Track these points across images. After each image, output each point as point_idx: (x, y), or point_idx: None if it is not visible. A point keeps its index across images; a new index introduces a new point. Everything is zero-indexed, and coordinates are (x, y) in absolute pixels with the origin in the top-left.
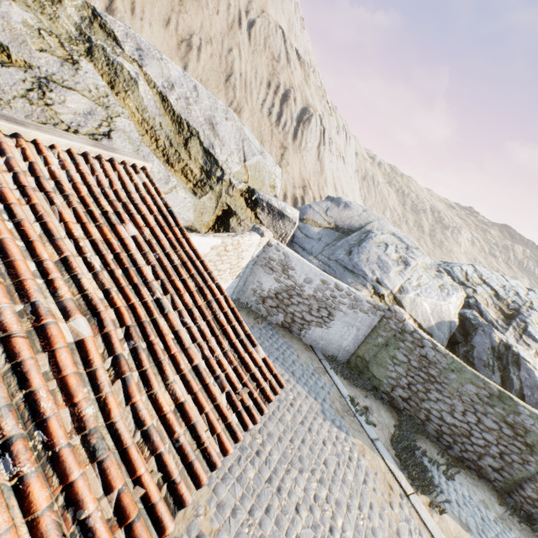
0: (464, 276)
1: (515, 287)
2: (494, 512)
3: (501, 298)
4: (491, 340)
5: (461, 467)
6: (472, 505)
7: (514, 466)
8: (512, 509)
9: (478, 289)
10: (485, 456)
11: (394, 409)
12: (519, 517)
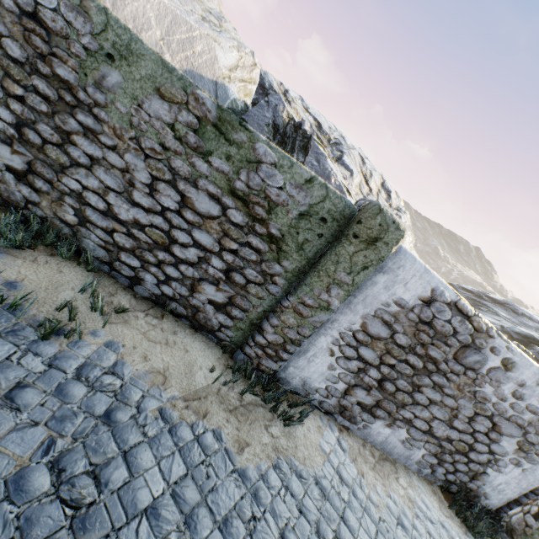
0: (282, 91)
1: (343, 135)
2: (181, 389)
3: (324, 131)
4: (275, 115)
5: (155, 316)
6: (95, 389)
7: (250, 293)
8: (236, 374)
9: (295, 104)
10: (202, 285)
11: (7, 210)
12: (249, 384)
